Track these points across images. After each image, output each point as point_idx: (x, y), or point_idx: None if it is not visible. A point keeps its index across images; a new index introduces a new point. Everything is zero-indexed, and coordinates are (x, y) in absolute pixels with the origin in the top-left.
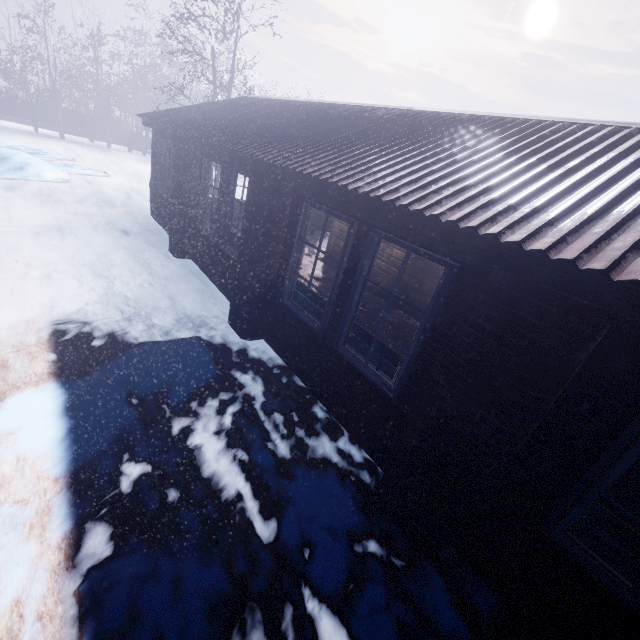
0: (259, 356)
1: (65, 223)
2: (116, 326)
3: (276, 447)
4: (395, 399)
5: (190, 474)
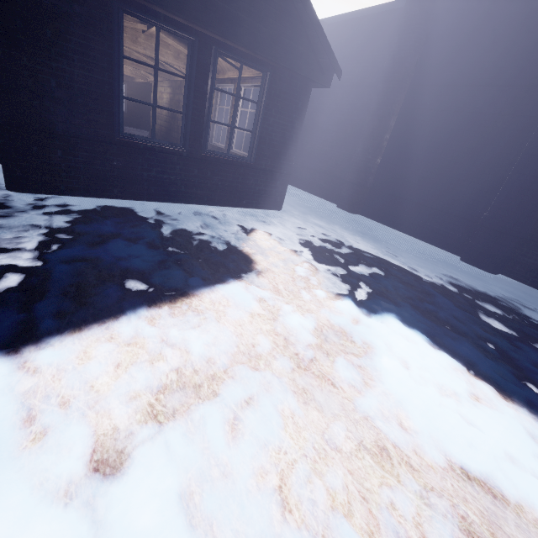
0: None
1: None
2: None
3: None
4: None
5: None
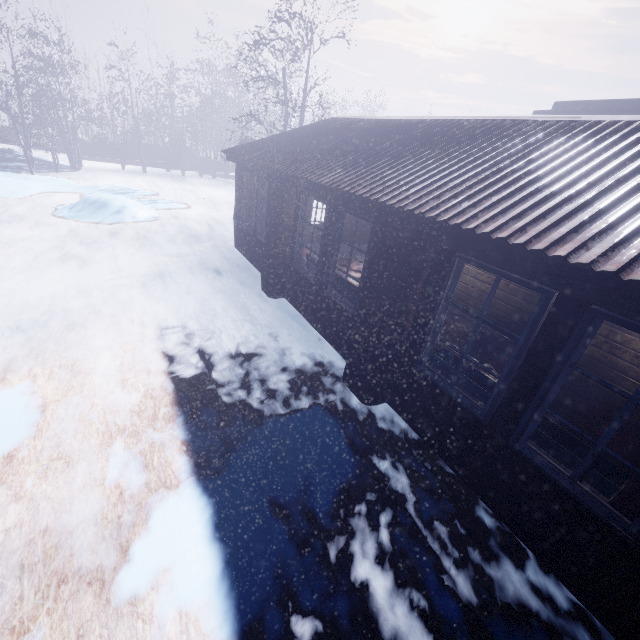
0: (389, 429)
1: (164, 268)
2: (235, 397)
3: (454, 583)
4: (639, 546)
5: (368, 636)
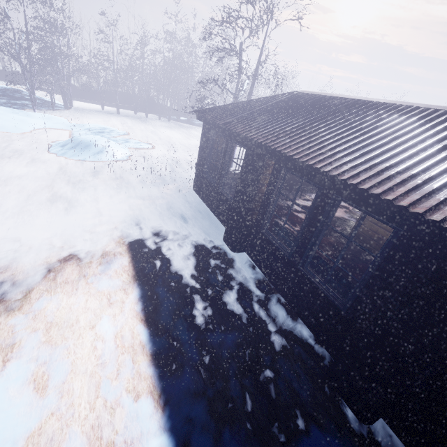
0: None
1: (138, 212)
2: (227, 412)
3: None
4: None
5: None
